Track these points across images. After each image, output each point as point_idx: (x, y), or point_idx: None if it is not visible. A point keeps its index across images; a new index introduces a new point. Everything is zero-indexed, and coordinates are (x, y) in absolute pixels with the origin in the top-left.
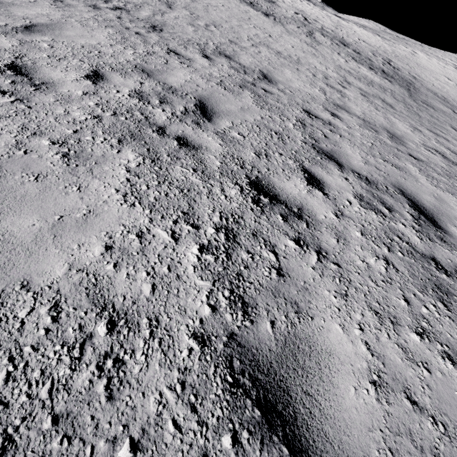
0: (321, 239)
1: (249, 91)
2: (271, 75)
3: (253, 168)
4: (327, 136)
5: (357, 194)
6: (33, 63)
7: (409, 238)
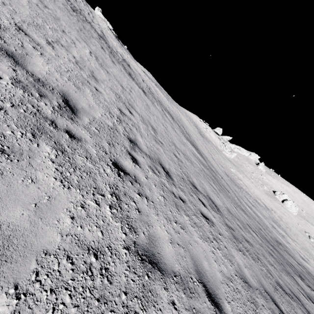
0: None
1: (239, 242)
2: (210, 196)
3: None
4: (265, 264)
5: None
6: None
7: None
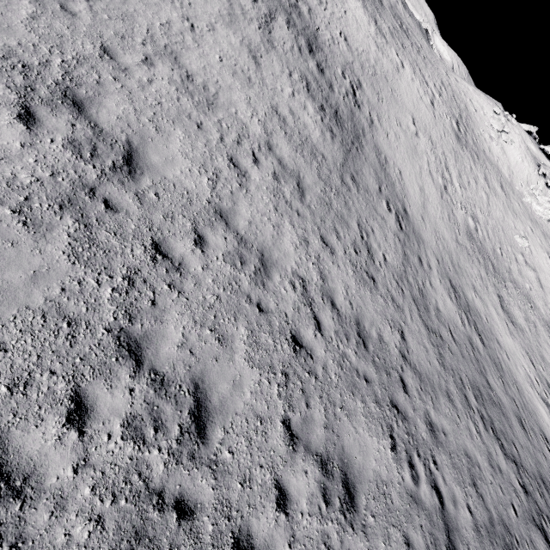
0: (30, 521)
1: (73, 217)
2: (144, 150)
3: None
4: (156, 302)
5: (130, 417)
6: None
7: (153, 470)
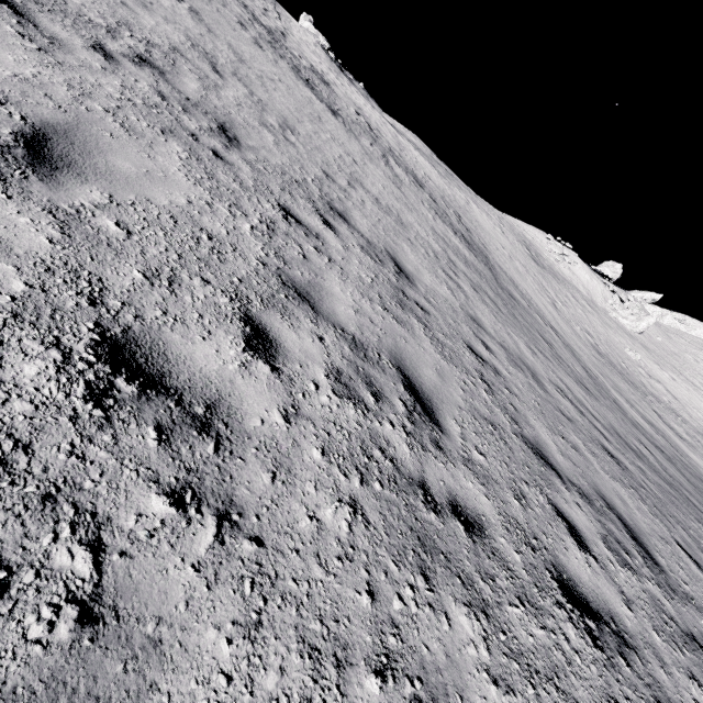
0: (661, 681)
1: (414, 317)
2: (400, 259)
3: (538, 543)
4: (514, 406)
5: (602, 537)
6: (137, 316)
7: (666, 606)
